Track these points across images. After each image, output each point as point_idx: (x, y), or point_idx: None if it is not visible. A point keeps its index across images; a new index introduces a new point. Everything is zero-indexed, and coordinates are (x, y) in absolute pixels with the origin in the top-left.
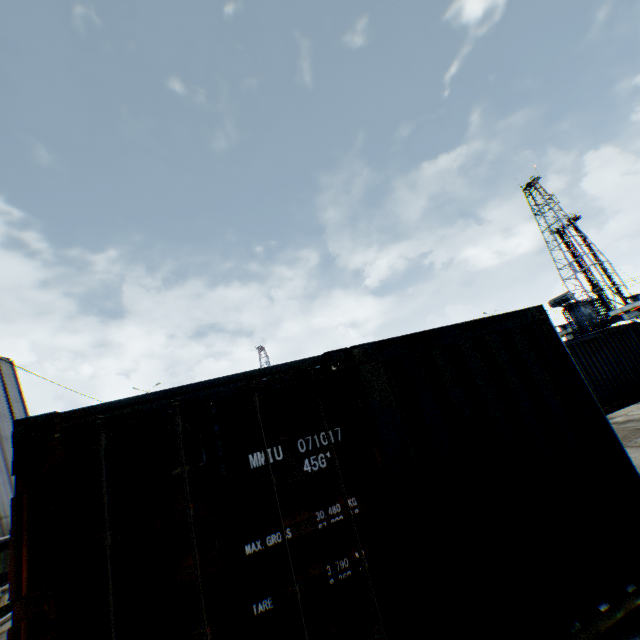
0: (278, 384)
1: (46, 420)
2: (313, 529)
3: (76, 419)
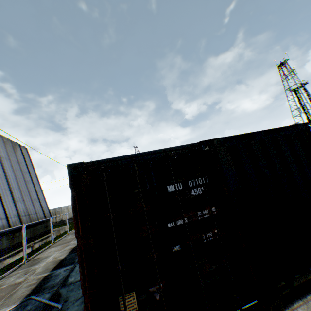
0: (178, 155)
1: (80, 165)
2: (196, 219)
3: (91, 166)
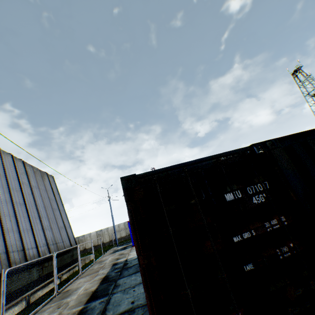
0: (230, 161)
1: (133, 177)
2: (265, 231)
3: (142, 177)
